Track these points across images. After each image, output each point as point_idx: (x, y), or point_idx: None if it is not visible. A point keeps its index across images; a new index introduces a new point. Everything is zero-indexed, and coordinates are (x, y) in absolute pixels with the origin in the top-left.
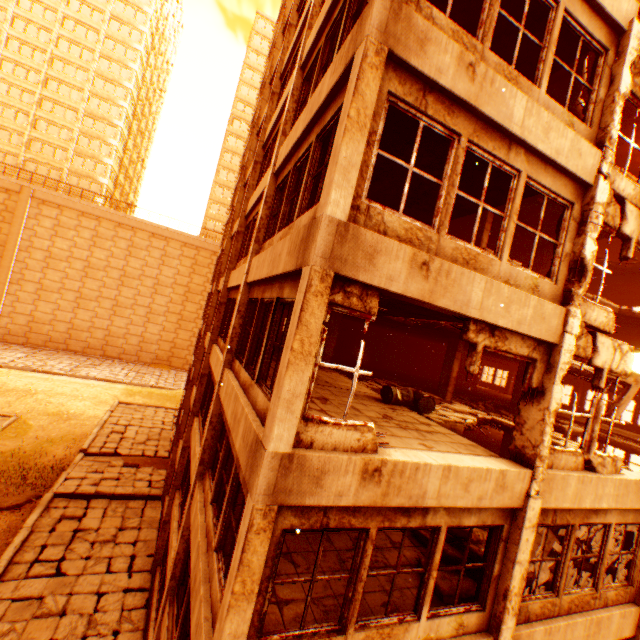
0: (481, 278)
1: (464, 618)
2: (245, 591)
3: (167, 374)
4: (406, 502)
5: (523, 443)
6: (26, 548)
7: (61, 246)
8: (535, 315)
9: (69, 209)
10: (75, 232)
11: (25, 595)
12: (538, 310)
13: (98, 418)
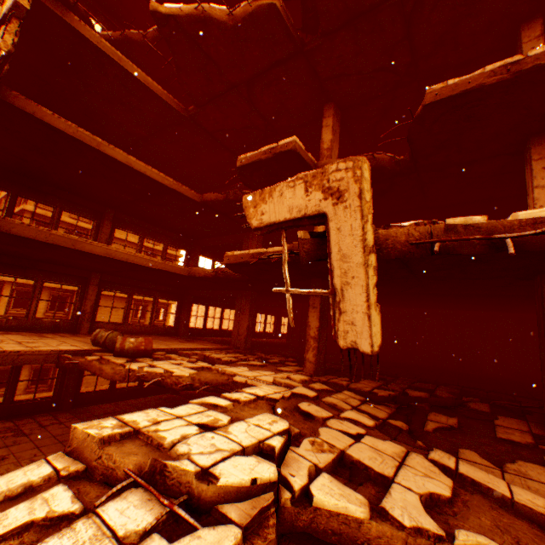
0: None
1: None
2: None
3: None
4: None
5: None
6: None
7: None
8: None
9: None
10: None
11: None
12: None
13: None
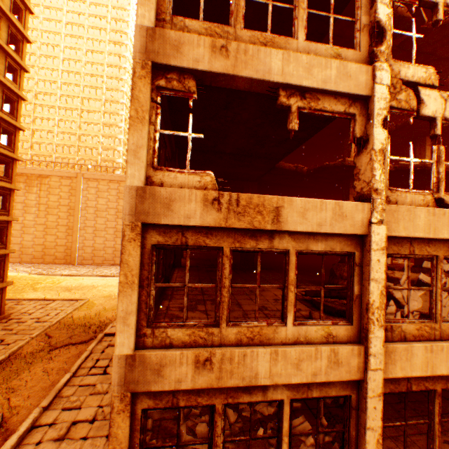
0: (278, 52)
1: (332, 329)
2: (128, 282)
3: None
4: (248, 225)
5: (361, 186)
6: (88, 360)
7: (102, 203)
8: (340, 75)
9: (102, 180)
10: (107, 193)
11: (86, 383)
12: (342, 70)
13: None
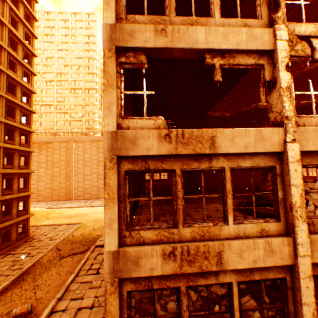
0: (201, 28)
1: (264, 226)
2: (110, 198)
3: None
4: (192, 151)
5: (274, 116)
6: (85, 265)
7: (87, 156)
8: (249, 37)
9: (87, 141)
10: (90, 149)
11: (85, 281)
12: (250, 34)
13: None
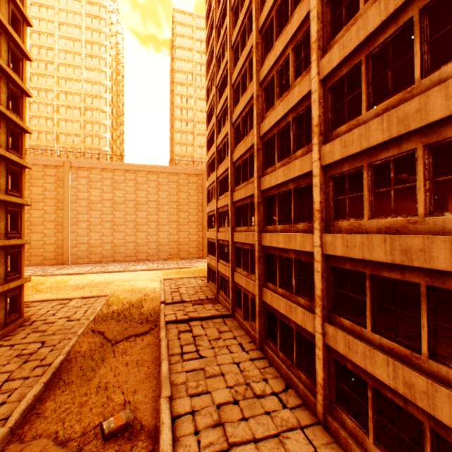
0: None
1: None
2: None
3: (181, 262)
4: None
5: None
6: (171, 348)
7: (95, 194)
8: None
9: (94, 169)
10: (101, 183)
11: (191, 369)
12: None
13: (157, 288)
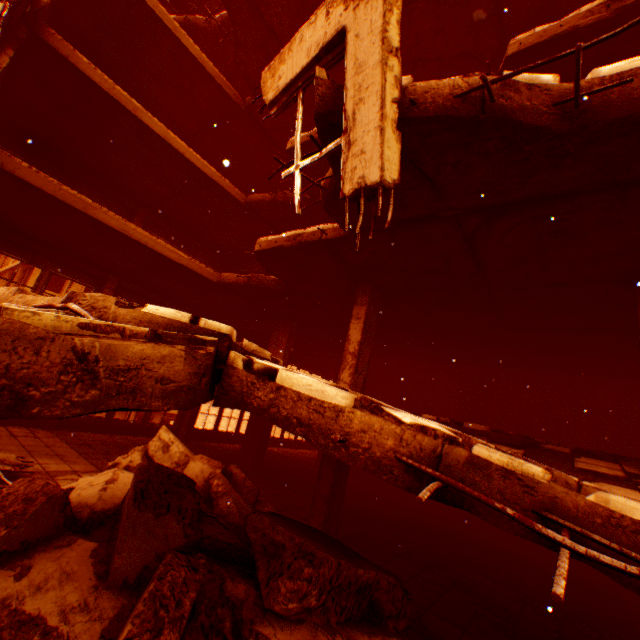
0: None
1: None
2: None
3: None
4: None
5: None
6: None
7: None
8: None
9: None
10: None
11: None
12: None
13: None
